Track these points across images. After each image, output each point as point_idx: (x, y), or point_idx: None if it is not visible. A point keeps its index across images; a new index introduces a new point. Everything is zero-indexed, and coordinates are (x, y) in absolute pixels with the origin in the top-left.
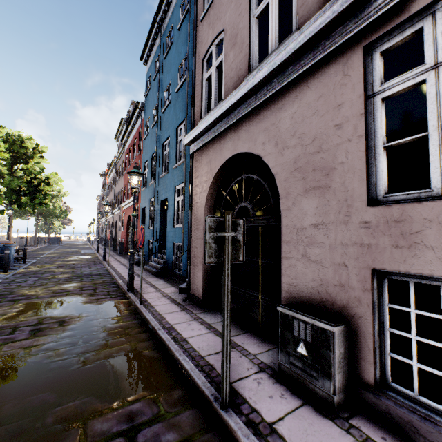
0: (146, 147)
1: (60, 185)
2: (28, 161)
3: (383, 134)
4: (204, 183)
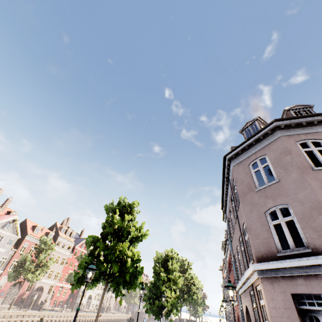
0: (233, 267)
1: (199, 285)
2: (185, 271)
3: (256, 316)
4: (244, 312)
